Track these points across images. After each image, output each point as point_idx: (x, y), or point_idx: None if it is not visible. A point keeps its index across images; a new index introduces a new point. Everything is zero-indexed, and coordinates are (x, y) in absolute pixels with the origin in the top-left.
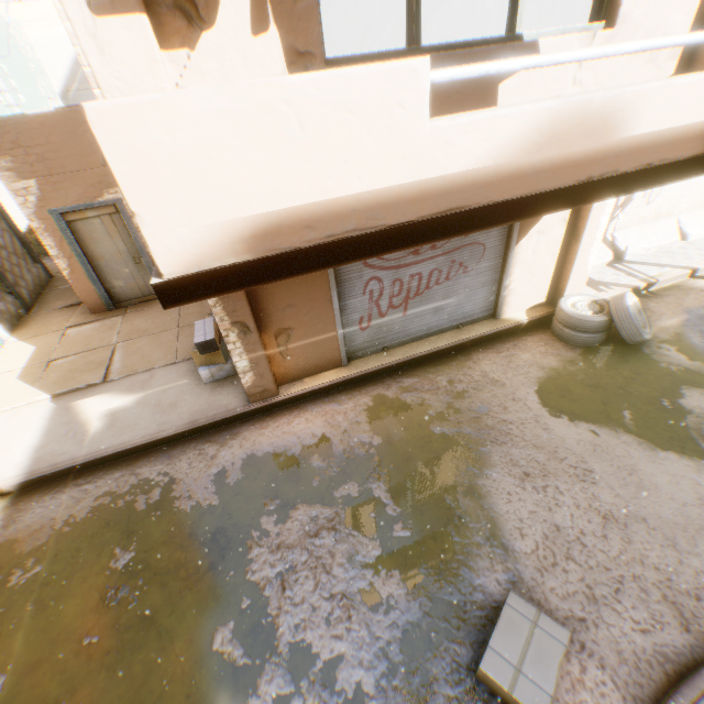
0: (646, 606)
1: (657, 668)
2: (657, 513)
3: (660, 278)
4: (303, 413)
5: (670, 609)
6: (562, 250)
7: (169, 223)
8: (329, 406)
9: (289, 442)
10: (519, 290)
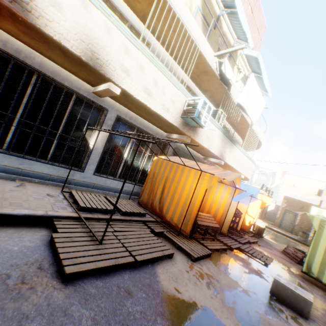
0: None
1: None
2: None
3: None
4: None
5: None
6: None
7: (323, 205)
8: None
9: None
10: None
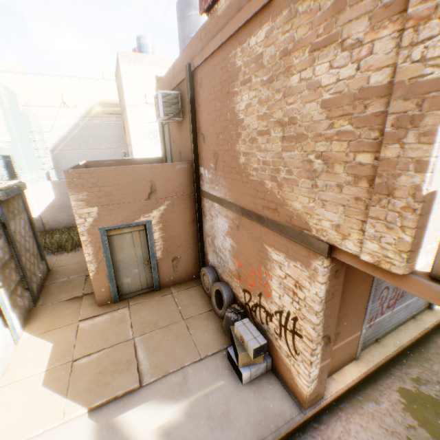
0: None
1: None
2: None
3: None
4: (350, 415)
5: None
6: None
7: None
8: (368, 405)
9: None
10: None
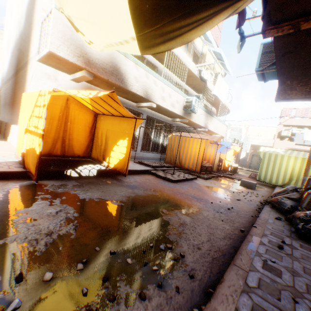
0: None
1: None
2: None
3: None
4: None
5: None
6: None
7: (274, 145)
8: None
9: None
10: None
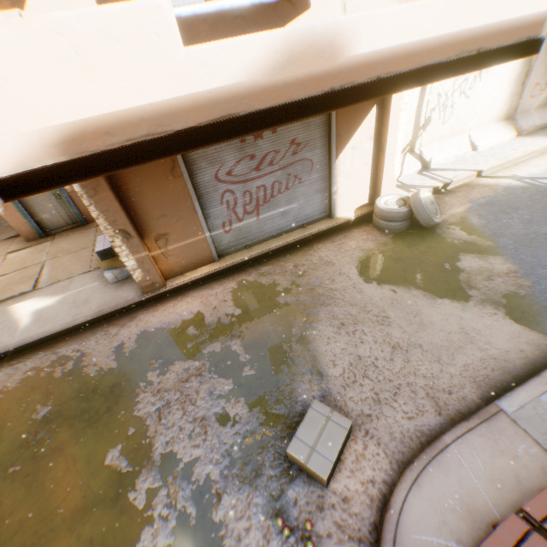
0: (414, 402)
1: (416, 441)
2: (430, 340)
3: (454, 179)
4: (185, 298)
5: (430, 402)
6: (374, 161)
7: None
8: (205, 291)
9: (173, 319)
10: (346, 195)
